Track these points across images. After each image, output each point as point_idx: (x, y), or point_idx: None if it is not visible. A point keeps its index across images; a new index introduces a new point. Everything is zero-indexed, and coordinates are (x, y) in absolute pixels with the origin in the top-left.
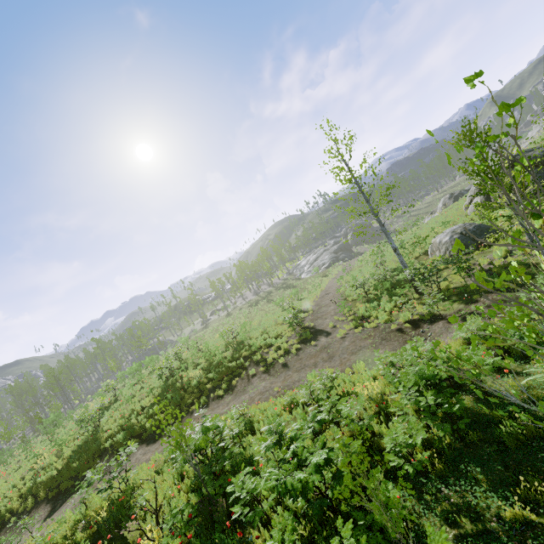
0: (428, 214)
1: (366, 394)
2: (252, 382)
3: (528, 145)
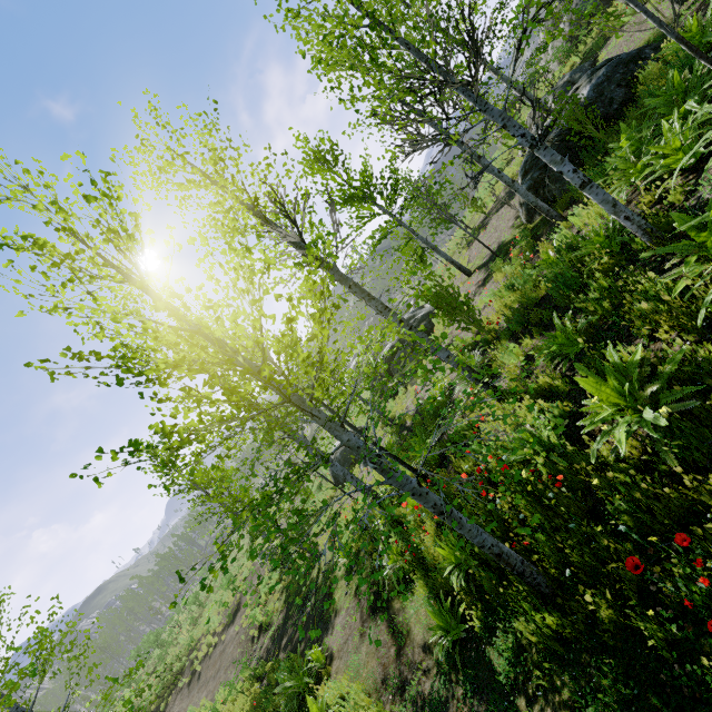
0: None
1: None
2: (175, 704)
3: None
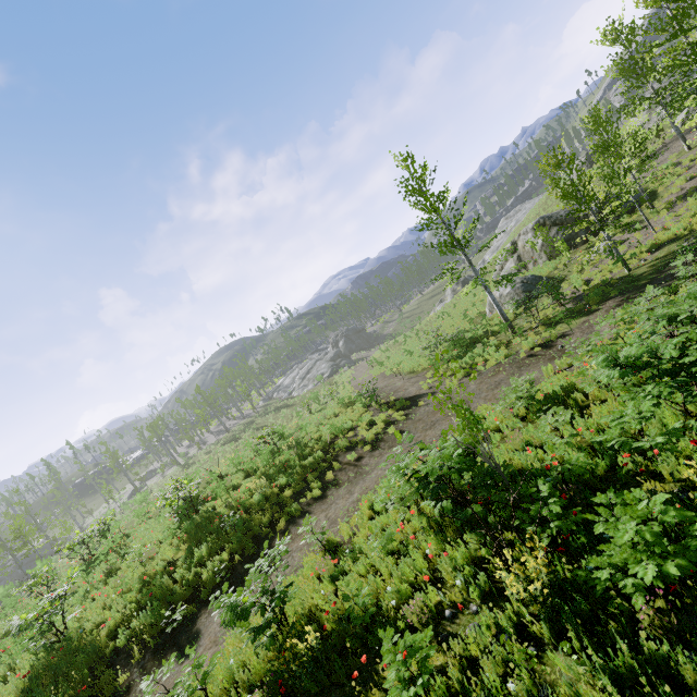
0: (437, 303)
1: None
2: (366, 463)
3: (502, 243)
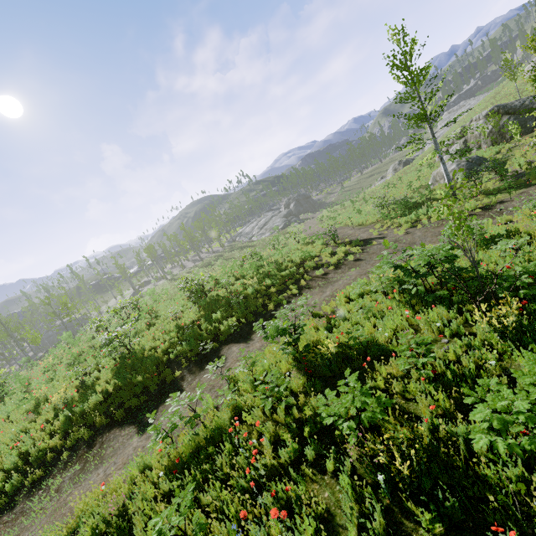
0: (379, 179)
1: None
2: (332, 276)
3: (442, 133)
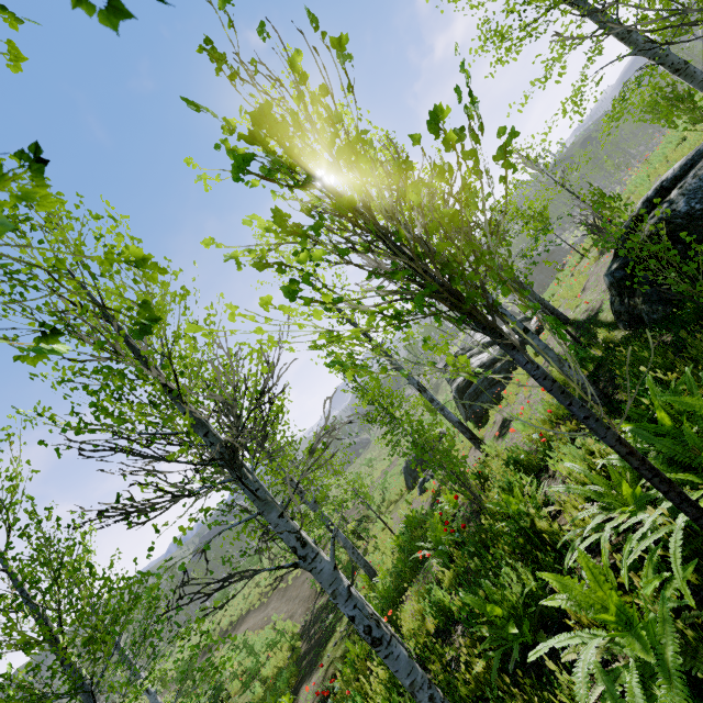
0: None
1: (230, 673)
2: (274, 599)
3: None
